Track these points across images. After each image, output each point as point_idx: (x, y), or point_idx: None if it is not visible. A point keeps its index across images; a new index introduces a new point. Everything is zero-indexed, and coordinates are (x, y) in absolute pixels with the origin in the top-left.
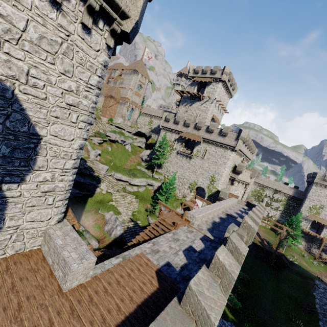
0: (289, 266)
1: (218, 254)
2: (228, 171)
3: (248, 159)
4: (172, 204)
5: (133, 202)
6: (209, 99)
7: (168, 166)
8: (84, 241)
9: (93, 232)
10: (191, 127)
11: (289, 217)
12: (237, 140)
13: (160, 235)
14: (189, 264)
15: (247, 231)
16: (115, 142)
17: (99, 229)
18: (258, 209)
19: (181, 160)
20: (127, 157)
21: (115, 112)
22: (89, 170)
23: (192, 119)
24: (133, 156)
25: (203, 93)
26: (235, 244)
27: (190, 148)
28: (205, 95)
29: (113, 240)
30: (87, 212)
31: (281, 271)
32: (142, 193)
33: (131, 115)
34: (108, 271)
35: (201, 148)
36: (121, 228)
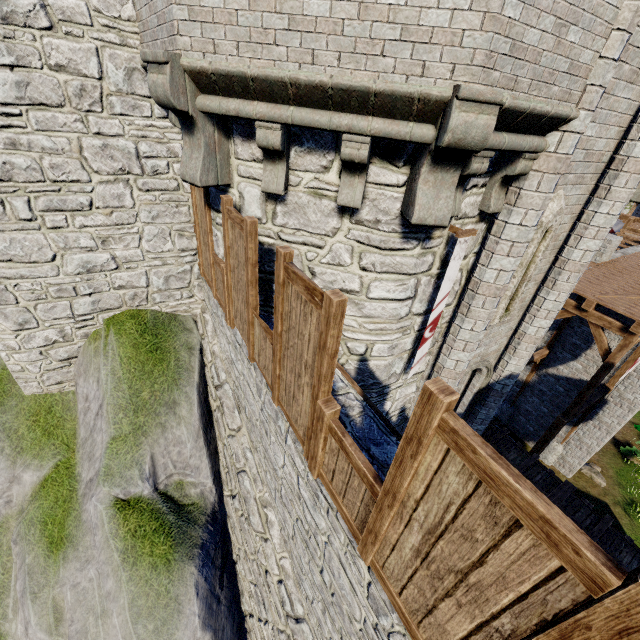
0: None
1: None
2: None
3: None
4: None
5: None
6: None
7: None
8: None
9: None
10: None
11: None
12: None
13: None
14: None
15: None
16: None
17: None
18: None
19: None
20: None
21: None
22: None
23: None
24: None
25: None
26: None
27: None
28: None
29: None
30: None
31: None
32: None
33: None
34: (618, 258)
35: None
36: None
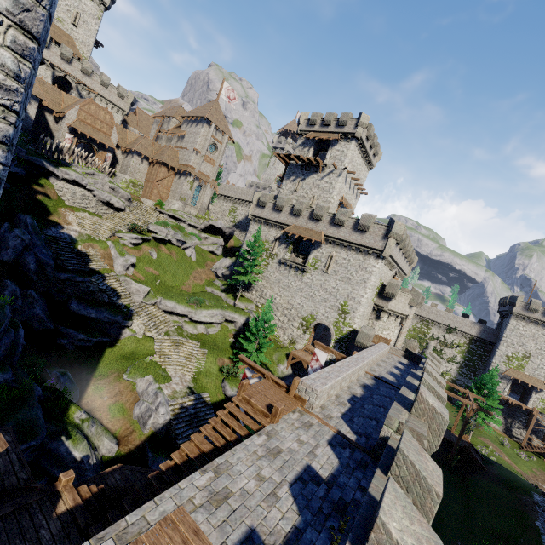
0: (484, 468)
1: (387, 516)
2: (371, 294)
3: (403, 273)
4: (271, 357)
5: (195, 355)
6: (334, 169)
7: (263, 287)
8: (80, 445)
9: (110, 420)
10: (304, 217)
11: (473, 374)
12: (387, 239)
13: (239, 438)
14: (306, 526)
15: (427, 422)
16: (166, 244)
17: (123, 412)
18: (431, 365)
19: (287, 276)
20: (188, 271)
21: (169, 190)
22: (109, 295)
23: (306, 202)
24: (199, 268)
25: (323, 160)
26: (414, 465)
27: (302, 255)
28: (327, 162)
29: (149, 437)
30: (100, 378)
31: (470, 477)
32: (215, 337)
33: (197, 197)
34: None
35: (321, 253)
36: (167, 409)
